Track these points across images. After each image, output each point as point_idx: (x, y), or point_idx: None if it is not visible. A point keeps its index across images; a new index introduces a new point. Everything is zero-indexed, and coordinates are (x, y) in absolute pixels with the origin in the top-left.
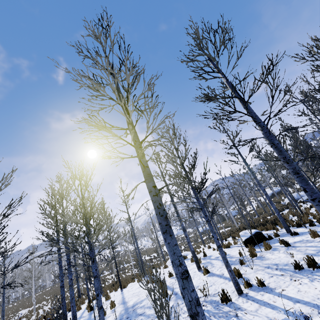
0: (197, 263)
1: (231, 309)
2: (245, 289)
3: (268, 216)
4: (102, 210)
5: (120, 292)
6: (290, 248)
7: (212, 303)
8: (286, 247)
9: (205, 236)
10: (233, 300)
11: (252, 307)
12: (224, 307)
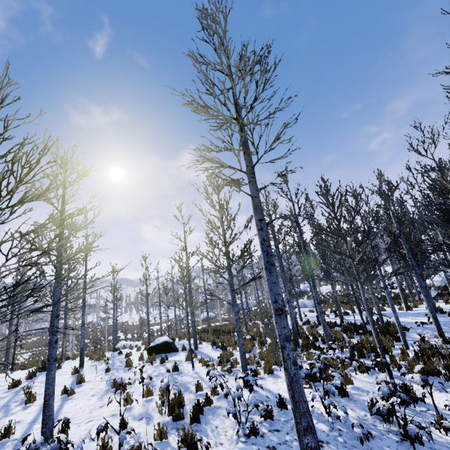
0: (80, 361)
1: (21, 409)
2: (60, 395)
3: (251, 321)
4: (23, 277)
5: (9, 374)
6: (159, 365)
7: (22, 402)
8: (159, 364)
9: (201, 325)
10: (37, 402)
11: (33, 410)
12: (22, 406)
